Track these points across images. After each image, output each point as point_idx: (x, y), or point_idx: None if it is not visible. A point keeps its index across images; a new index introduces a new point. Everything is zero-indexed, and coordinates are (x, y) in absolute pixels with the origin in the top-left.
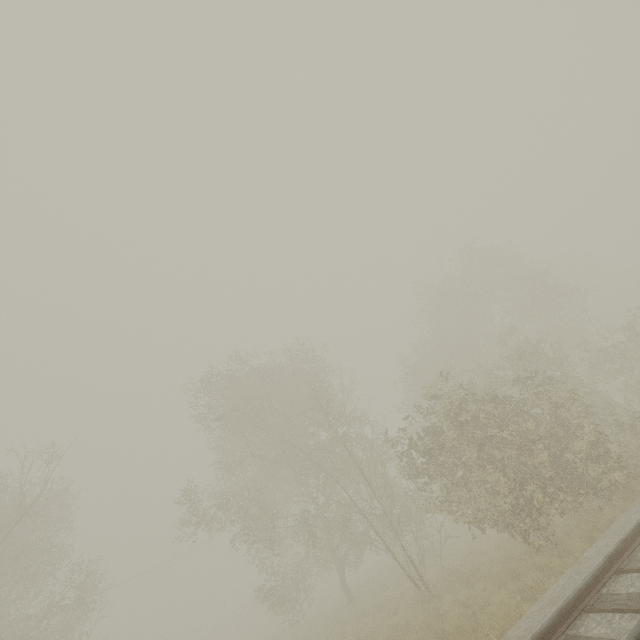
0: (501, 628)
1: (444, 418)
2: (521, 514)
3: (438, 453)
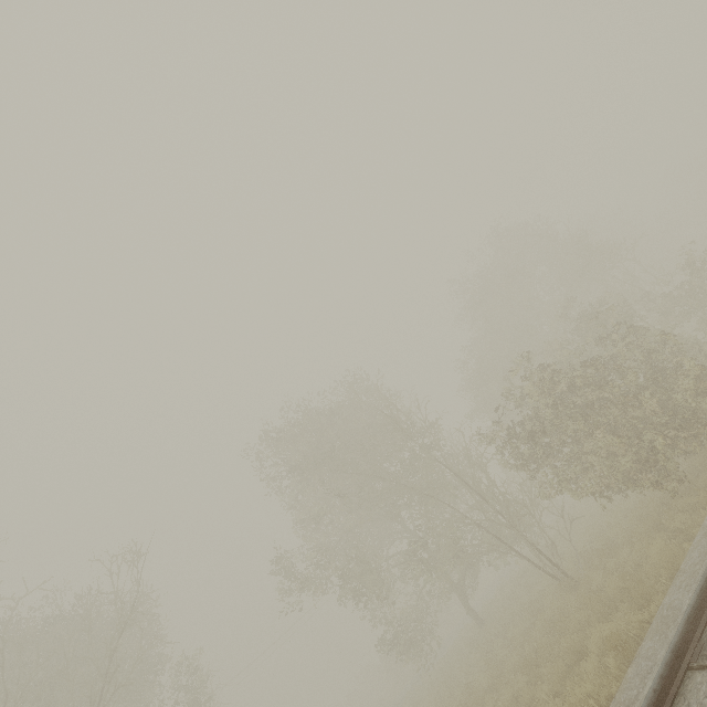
0: (668, 571)
1: (537, 398)
2: (647, 465)
3: (542, 434)
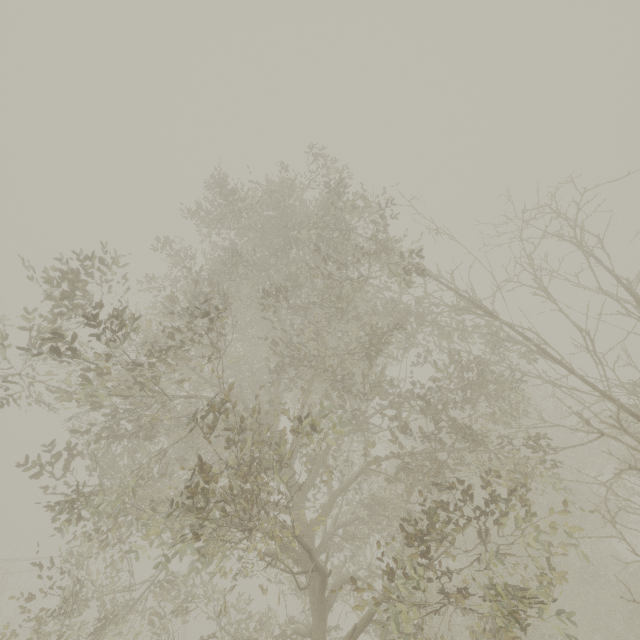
0: None
1: None
2: None
3: None
